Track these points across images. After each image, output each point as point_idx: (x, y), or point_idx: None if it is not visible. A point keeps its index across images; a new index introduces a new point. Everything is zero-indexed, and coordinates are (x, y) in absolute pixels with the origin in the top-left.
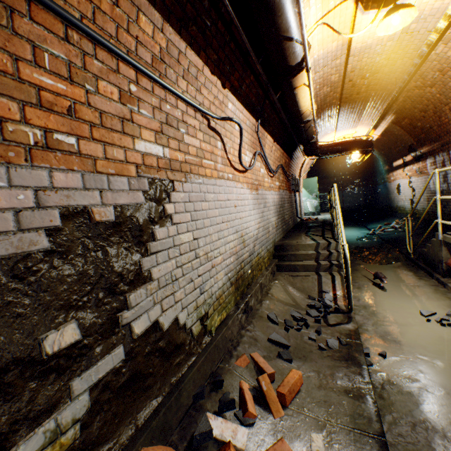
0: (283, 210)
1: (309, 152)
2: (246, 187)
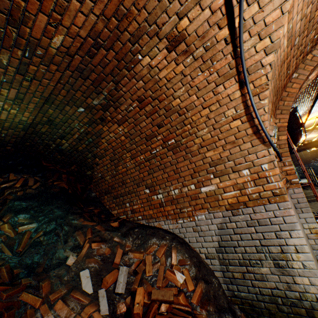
0: None
1: (290, 153)
2: None
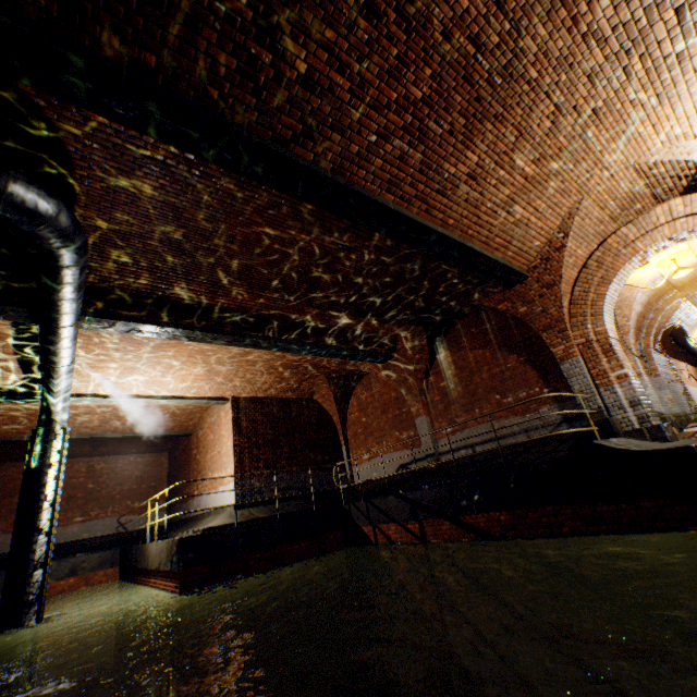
0: None
1: None
2: (690, 387)
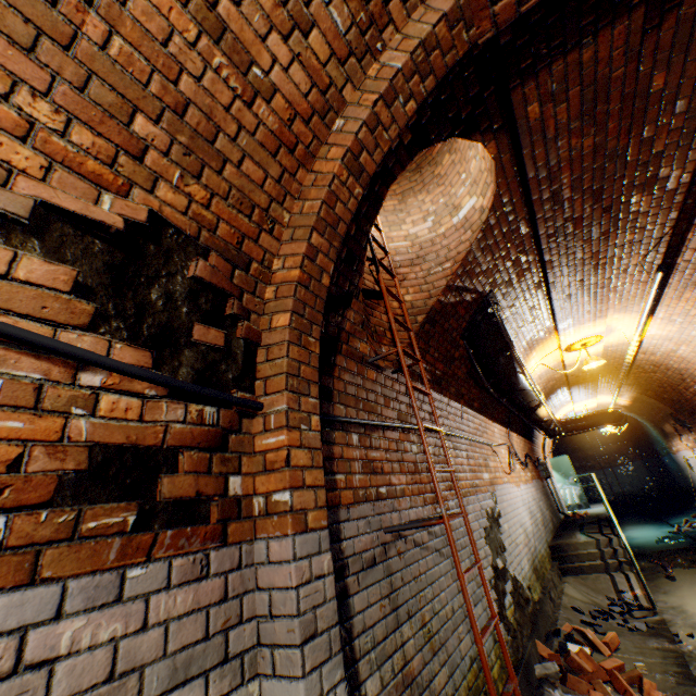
0: (542, 503)
1: (551, 433)
2: (514, 485)
